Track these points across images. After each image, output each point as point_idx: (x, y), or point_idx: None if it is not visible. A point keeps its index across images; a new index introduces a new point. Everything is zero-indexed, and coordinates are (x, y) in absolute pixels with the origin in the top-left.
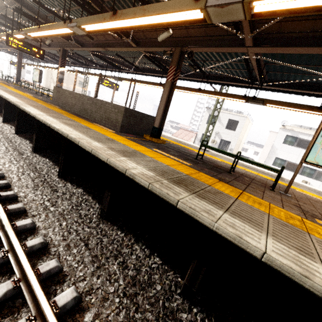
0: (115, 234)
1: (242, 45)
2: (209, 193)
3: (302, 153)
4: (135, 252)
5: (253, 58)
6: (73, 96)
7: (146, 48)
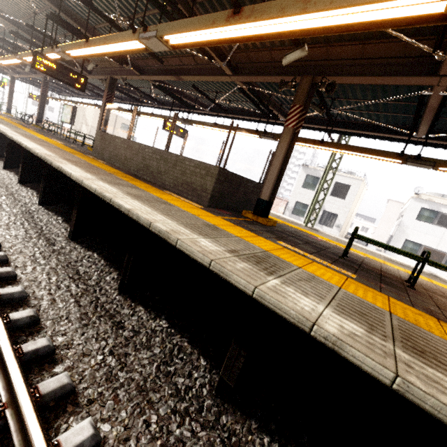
0: (260, 446)
1: (430, 72)
2: None
3: (446, 235)
4: None
5: (438, 95)
6: (128, 146)
7: (248, 76)
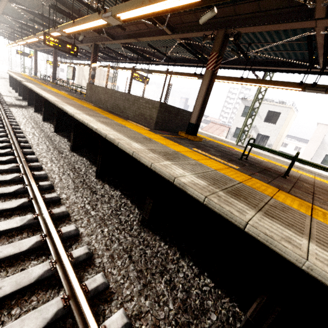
0: (159, 246)
1: (309, 17)
2: (276, 210)
3: None
4: (182, 270)
5: (321, 34)
6: (105, 92)
7: (182, 34)
